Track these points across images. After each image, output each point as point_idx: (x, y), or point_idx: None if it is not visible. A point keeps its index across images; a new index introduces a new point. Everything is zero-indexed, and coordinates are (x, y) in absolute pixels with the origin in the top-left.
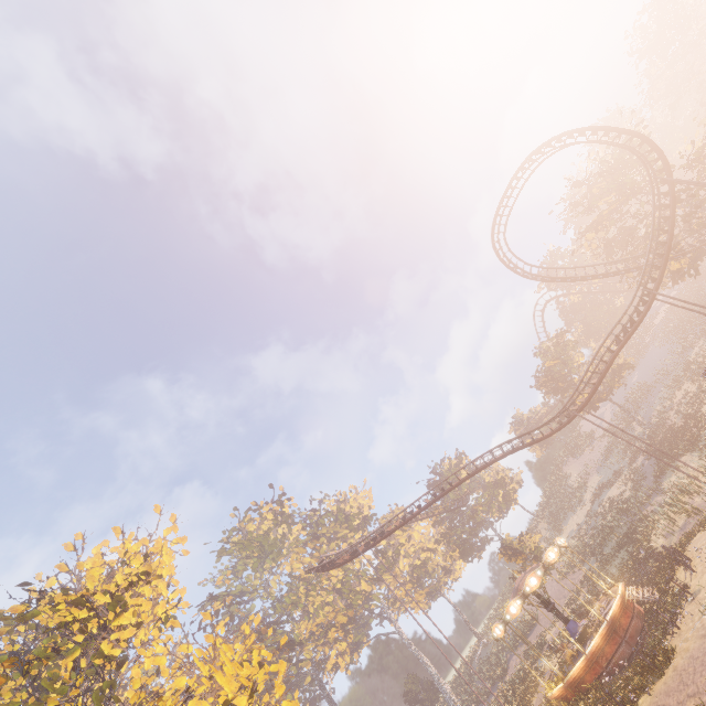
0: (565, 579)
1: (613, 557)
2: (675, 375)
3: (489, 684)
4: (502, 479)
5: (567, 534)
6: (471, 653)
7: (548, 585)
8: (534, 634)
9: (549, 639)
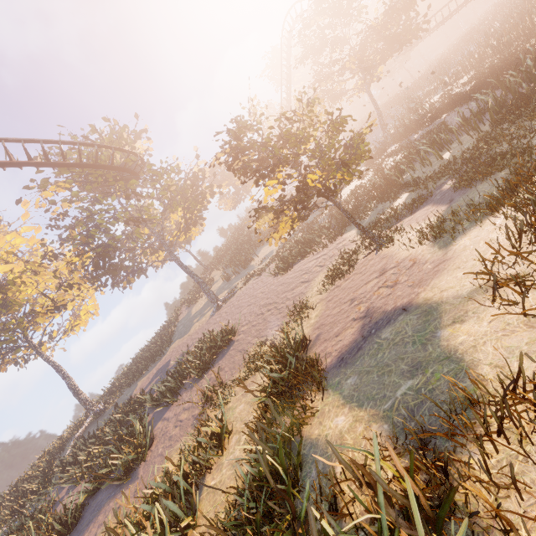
0: (293, 270)
1: (533, 114)
2: (415, 101)
3: (81, 495)
4: (200, 173)
5: (262, 258)
6: (67, 434)
7: (242, 300)
8: (231, 356)
9: (314, 334)
